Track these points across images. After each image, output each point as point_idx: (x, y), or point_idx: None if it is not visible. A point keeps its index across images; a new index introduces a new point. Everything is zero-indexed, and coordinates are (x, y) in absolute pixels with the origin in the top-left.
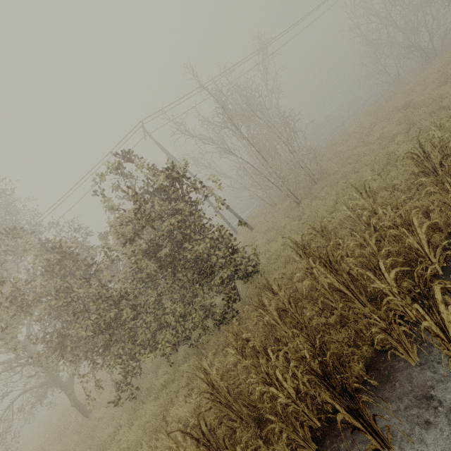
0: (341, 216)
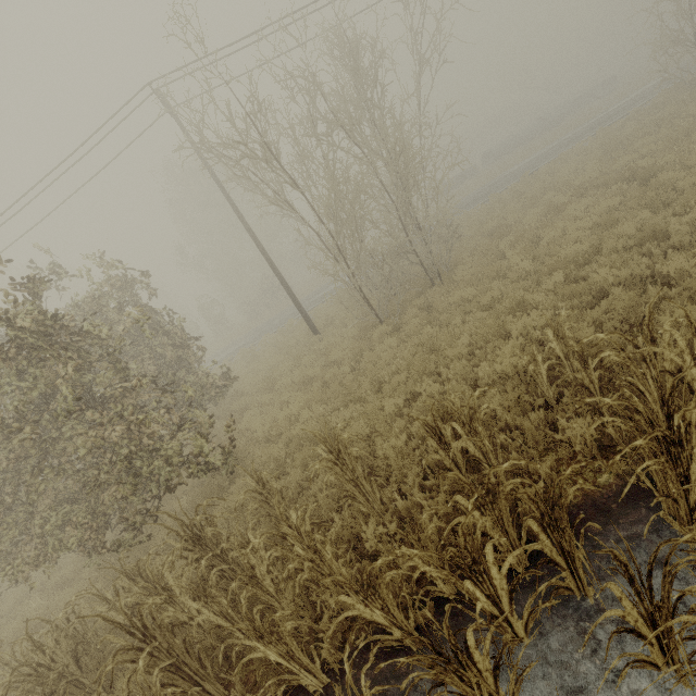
0: (356, 429)
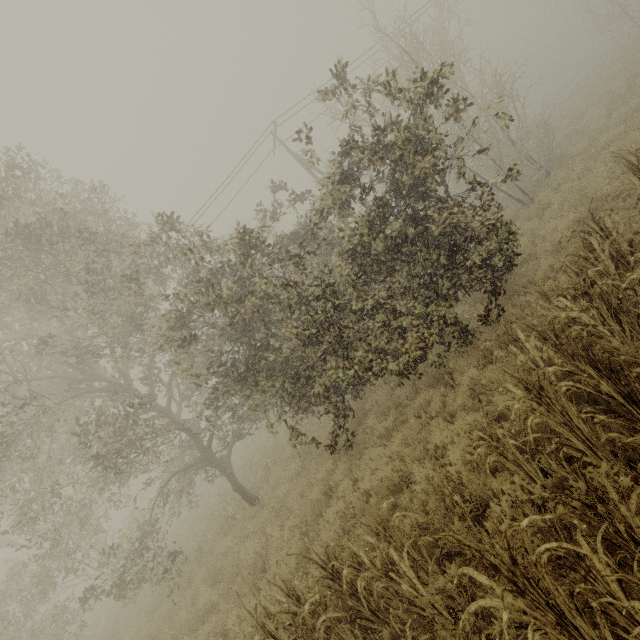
0: None
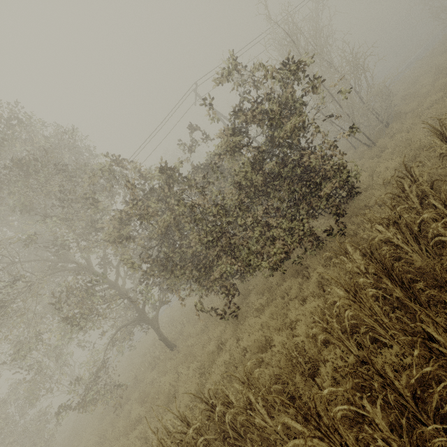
0: None
